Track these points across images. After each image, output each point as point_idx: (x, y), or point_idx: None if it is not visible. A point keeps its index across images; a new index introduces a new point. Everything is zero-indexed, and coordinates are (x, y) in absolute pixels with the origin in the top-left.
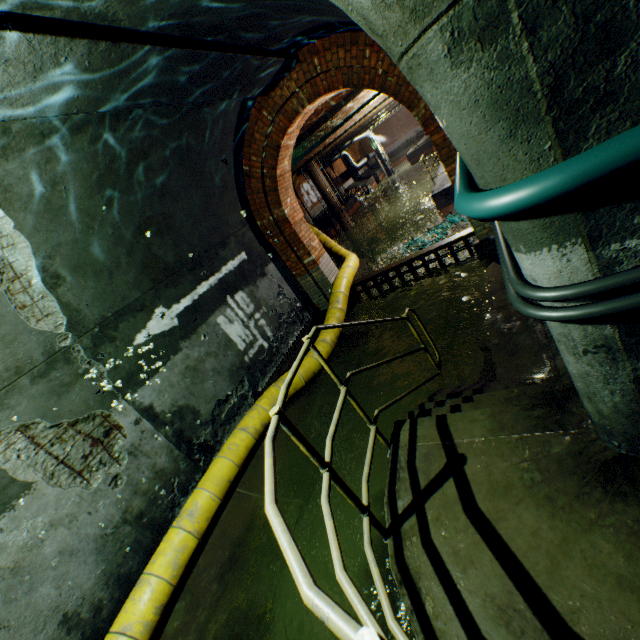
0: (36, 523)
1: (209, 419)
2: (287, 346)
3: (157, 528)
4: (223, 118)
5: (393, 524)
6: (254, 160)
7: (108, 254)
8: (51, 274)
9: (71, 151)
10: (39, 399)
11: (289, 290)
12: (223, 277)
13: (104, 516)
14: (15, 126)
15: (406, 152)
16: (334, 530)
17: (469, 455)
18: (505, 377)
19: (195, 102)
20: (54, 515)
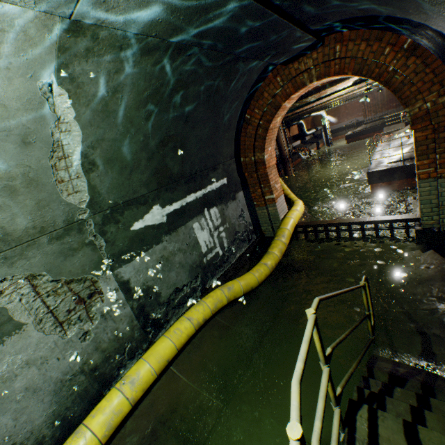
0: (16, 359)
1: (165, 301)
2: (234, 257)
3: (103, 382)
4: (248, 74)
5: None
6: (256, 112)
7: (134, 155)
8: (89, 161)
9: (136, 68)
10: (50, 256)
11: (247, 215)
12: (206, 193)
13: (68, 363)
14: (102, 33)
15: (344, 133)
16: None
17: None
18: None
19: (239, 55)
20: (31, 355)
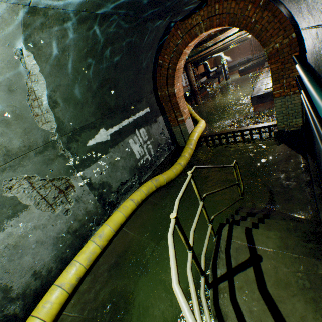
0: (27, 225)
1: (116, 190)
2: (159, 161)
3: (82, 238)
4: (156, 30)
5: (214, 282)
6: (166, 58)
7: (83, 95)
8: (53, 100)
9: (76, 33)
10: (37, 164)
11: (166, 132)
12: (136, 119)
13: (59, 228)
14: (50, 12)
15: (238, 68)
16: (195, 291)
17: (264, 257)
18: (281, 211)
19: (146, 17)
20: (36, 223)
